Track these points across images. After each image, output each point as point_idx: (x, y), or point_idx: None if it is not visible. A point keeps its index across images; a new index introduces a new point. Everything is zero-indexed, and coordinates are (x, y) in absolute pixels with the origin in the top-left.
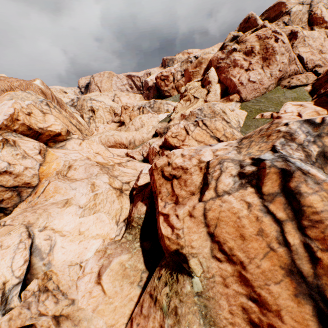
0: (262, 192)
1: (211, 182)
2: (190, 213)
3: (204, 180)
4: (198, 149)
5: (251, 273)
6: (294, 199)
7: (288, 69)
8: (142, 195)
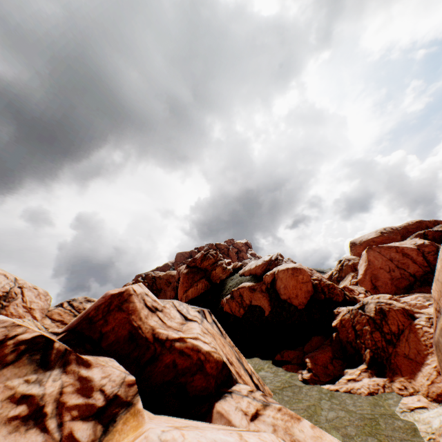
0: None
1: None
2: None
3: None
4: None
5: None
6: None
7: None
8: None
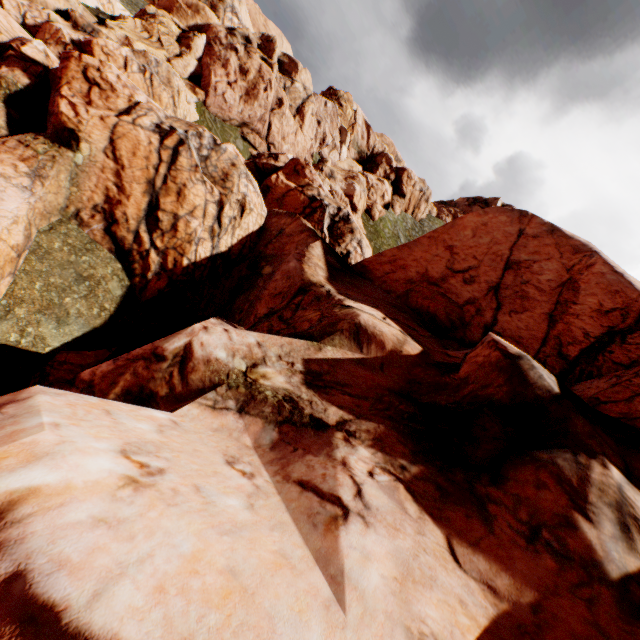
0: (164, 143)
1: (134, 115)
2: (103, 118)
3: (128, 110)
4: (137, 88)
5: (126, 174)
6: (177, 156)
7: (256, 124)
8: (26, 67)
